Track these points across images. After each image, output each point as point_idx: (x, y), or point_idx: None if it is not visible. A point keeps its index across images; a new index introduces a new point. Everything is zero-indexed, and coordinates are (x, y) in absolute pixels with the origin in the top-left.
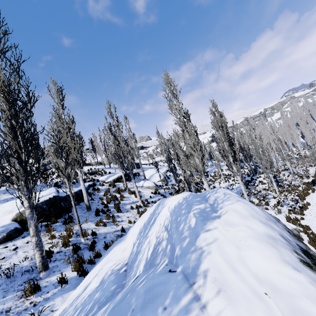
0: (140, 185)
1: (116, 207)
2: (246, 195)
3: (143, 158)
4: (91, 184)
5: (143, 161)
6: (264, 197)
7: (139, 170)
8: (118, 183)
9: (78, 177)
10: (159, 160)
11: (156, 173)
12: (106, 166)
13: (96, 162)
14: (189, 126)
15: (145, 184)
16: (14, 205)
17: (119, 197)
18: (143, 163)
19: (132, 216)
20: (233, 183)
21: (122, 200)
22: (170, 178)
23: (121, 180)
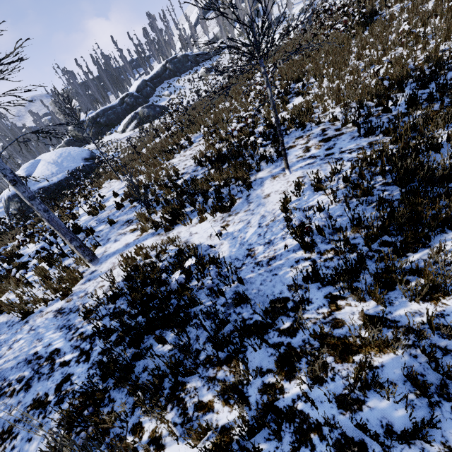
0: None
1: None
2: None
3: None
4: None
5: None
6: None
7: None
8: None
9: None
10: None
11: None
12: None
13: None
14: None
15: None
16: (297, 9)
17: None
18: None
19: None
20: None
21: None
22: None
23: None
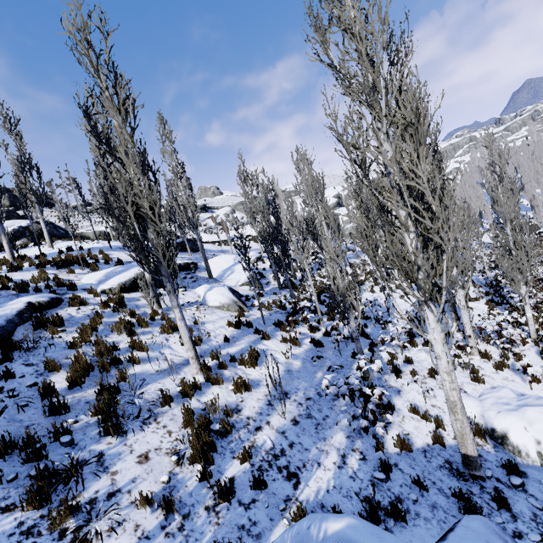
0: (199, 298)
1: (100, 409)
2: (473, 337)
3: (207, 229)
4: (37, 304)
5: (207, 235)
6: (512, 343)
7: (197, 255)
8: (136, 295)
9: (13, 272)
10: (251, 237)
11: (236, 264)
12: (117, 244)
13: (98, 232)
14: (416, 100)
15: (211, 298)
16: None
17: (128, 350)
18: (206, 240)
19: (163, 443)
20: (402, 293)
21: (136, 363)
22: (266, 276)
23: (142, 290)
